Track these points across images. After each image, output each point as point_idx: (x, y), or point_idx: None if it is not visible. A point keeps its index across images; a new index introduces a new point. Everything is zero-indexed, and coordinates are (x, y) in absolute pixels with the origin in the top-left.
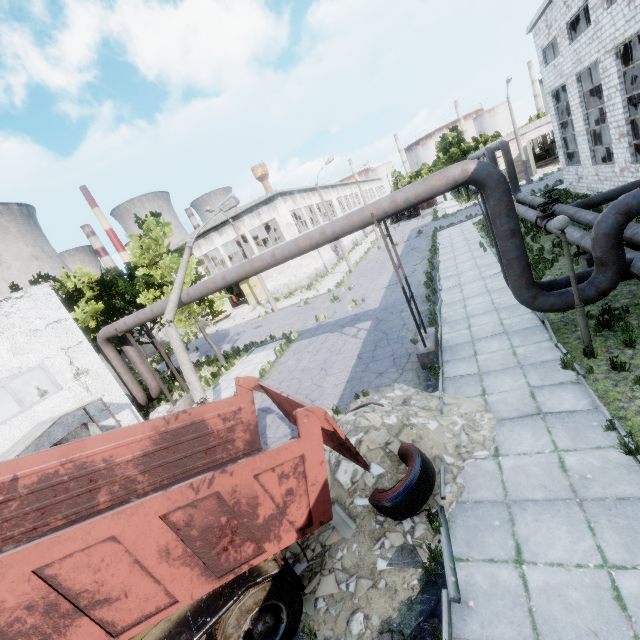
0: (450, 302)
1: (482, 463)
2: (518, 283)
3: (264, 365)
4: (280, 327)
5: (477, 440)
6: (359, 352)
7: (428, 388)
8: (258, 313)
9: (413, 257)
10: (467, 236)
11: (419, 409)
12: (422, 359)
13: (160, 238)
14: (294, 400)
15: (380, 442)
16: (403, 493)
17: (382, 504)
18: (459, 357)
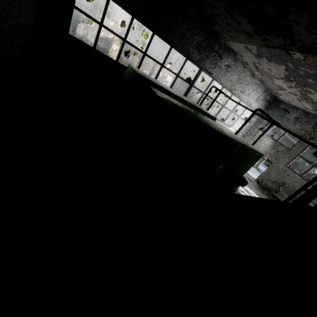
0: None
1: None
2: None
3: None
4: None
5: None
6: None
7: None
8: None
9: None
10: None
11: None
12: None
13: None
14: None
15: None
16: None
17: None
18: None
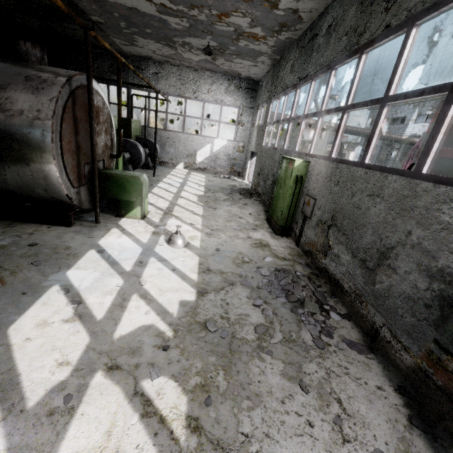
0: None
1: None
2: None
3: None
4: None
5: None
6: None
7: None
8: None
9: None
10: None
11: None
12: None
13: None
14: None
15: None
16: None
17: None
18: None
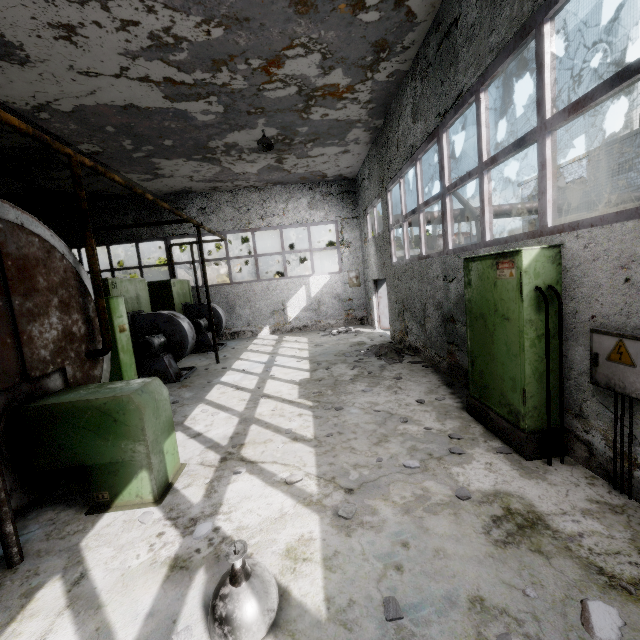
0: None
1: None
2: None
3: None
4: None
5: None
6: None
7: None
8: None
9: None
10: None
11: None
12: None
13: None
14: None
15: None
16: None
17: None
18: None
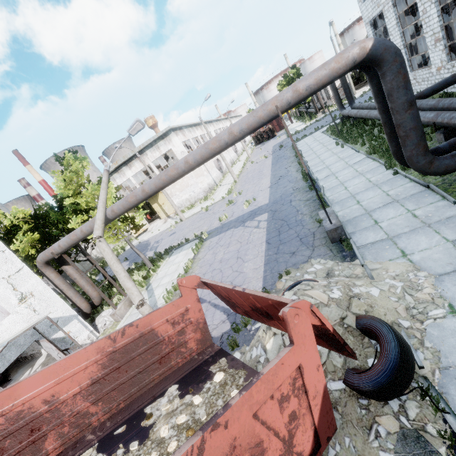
0: (330, 187)
1: (442, 322)
2: (415, 151)
3: (186, 262)
4: (190, 231)
5: (424, 299)
6: (266, 239)
7: (345, 258)
8: (170, 224)
9: (283, 163)
10: (321, 141)
11: (347, 278)
12: (331, 234)
13: (80, 170)
14: (255, 294)
15: (335, 318)
16: (390, 374)
17: (366, 388)
18: (362, 227)
